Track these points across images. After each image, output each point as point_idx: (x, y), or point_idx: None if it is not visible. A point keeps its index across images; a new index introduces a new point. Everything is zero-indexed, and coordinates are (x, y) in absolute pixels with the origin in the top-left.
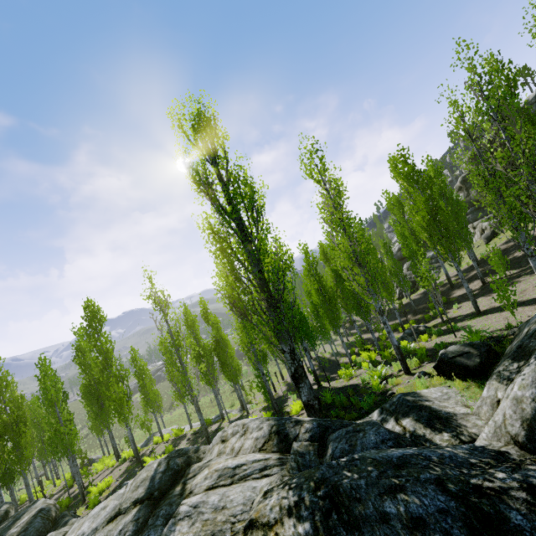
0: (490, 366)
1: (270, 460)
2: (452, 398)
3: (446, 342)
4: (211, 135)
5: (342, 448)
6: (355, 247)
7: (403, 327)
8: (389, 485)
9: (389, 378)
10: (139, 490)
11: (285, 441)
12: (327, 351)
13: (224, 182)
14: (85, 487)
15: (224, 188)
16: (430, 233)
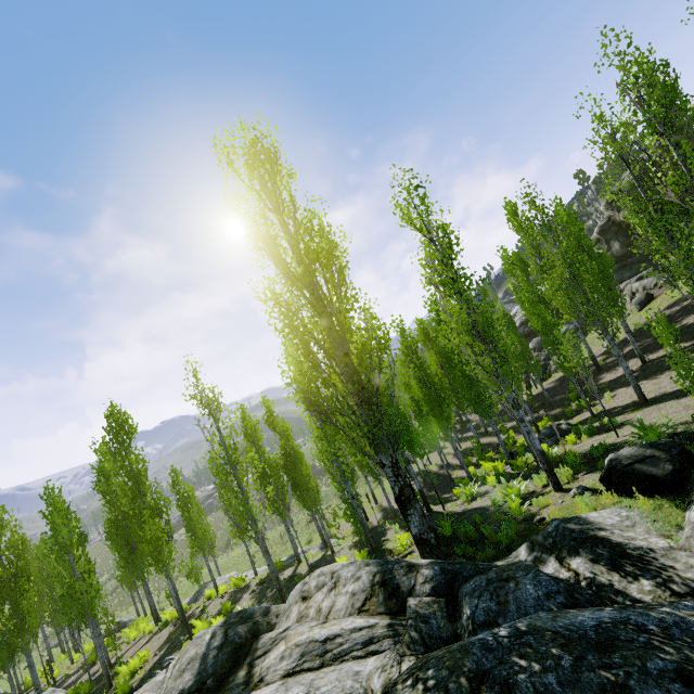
0: (687, 475)
1: (378, 627)
2: (639, 524)
3: (607, 444)
4: (272, 171)
5: (487, 608)
6: (475, 316)
7: (536, 427)
8: (599, 684)
9: (534, 498)
10: (185, 676)
11: (395, 597)
12: (432, 462)
13: (291, 234)
14: (111, 665)
15: (291, 243)
16: (572, 296)
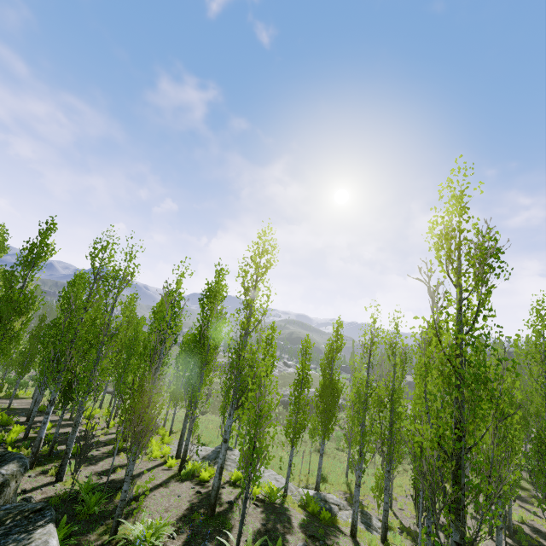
0: None
1: None
2: None
3: None
4: None
5: None
6: None
7: None
8: None
9: None
10: None
11: None
12: None
13: None
14: None
15: None
16: None
